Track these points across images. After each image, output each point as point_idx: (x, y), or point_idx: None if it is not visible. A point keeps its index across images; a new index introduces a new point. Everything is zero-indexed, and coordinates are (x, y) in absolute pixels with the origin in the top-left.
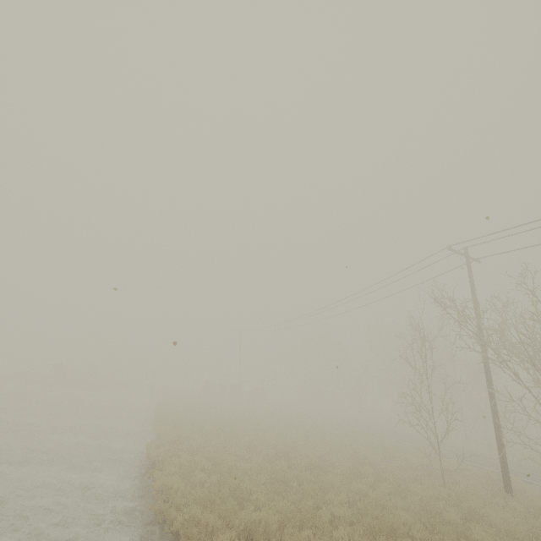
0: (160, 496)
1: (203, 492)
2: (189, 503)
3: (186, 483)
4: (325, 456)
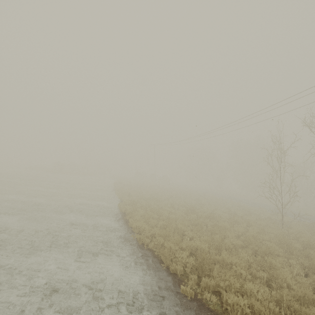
0: (135, 231)
1: (162, 231)
2: (156, 236)
3: (147, 225)
4: (213, 212)
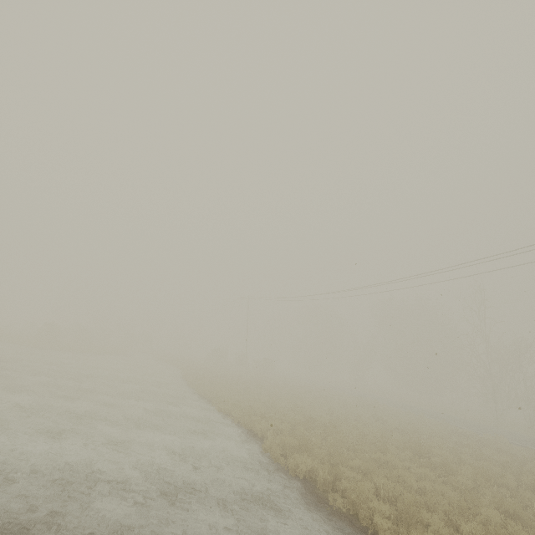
0: None
1: None
2: None
3: None
4: (457, 457)
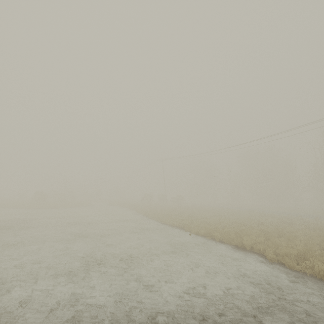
0: None
1: None
2: None
3: None
4: None
